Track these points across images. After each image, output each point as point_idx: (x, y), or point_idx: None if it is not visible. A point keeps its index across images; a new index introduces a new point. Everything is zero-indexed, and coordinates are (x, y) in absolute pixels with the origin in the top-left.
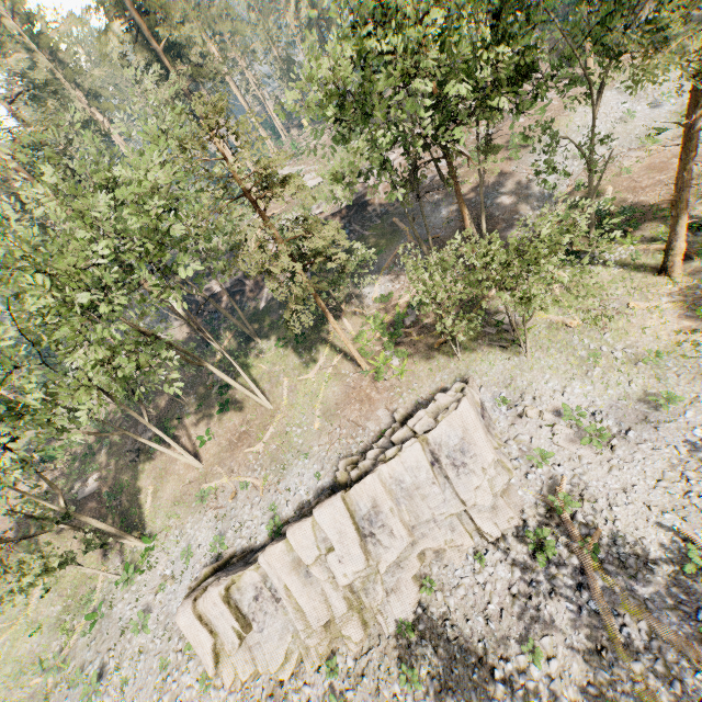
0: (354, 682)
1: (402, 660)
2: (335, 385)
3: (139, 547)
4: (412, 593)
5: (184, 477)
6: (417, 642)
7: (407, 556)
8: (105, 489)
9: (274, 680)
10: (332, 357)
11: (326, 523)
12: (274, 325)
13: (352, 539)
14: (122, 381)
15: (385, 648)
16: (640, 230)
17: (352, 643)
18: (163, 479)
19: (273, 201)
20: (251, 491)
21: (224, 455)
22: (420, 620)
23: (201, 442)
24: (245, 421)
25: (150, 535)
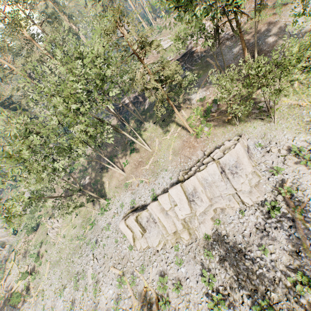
0: (185, 254)
1: (205, 248)
2: (178, 141)
3: (105, 203)
4: (210, 224)
5: (119, 178)
6: (211, 242)
7: (208, 210)
8: (92, 182)
9: (155, 250)
10: (177, 128)
11: (174, 195)
12: (151, 115)
13: (185, 201)
14: (93, 139)
15: (198, 243)
16: None
17: (184, 240)
18: (111, 179)
19: (149, 57)
20: (144, 184)
21: (133, 170)
22: (213, 234)
23: (124, 165)
24: (141, 157)
25: (108, 199)
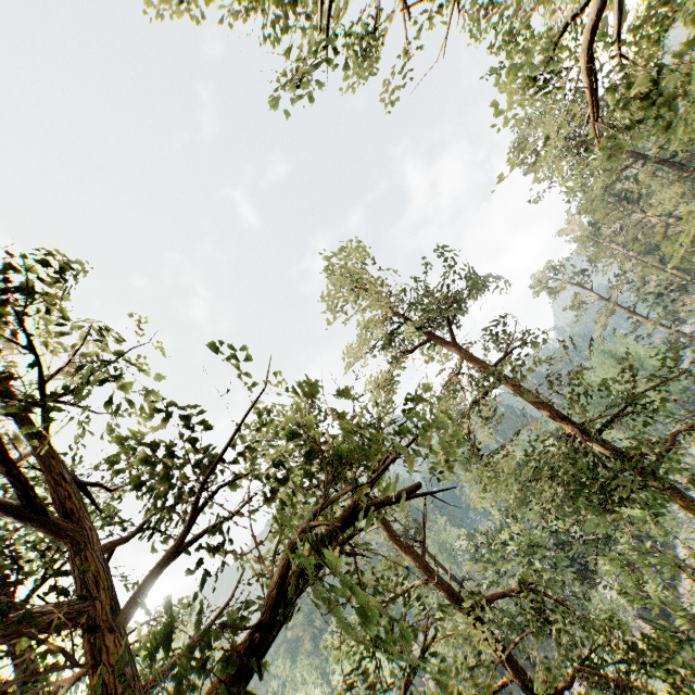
0: None
1: None
2: None
3: None
4: None
5: None
6: None
7: None
8: None
9: None
10: None
11: None
12: None
13: None
14: None
15: None
16: None
17: None
18: None
19: None
20: None
21: None
22: None
23: None
24: None
25: None
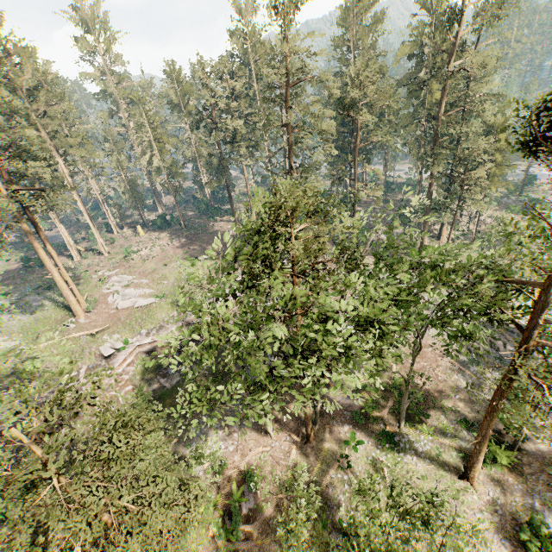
0: None
1: None
2: None
3: None
4: None
5: None
6: None
7: None
8: None
9: None
10: None
11: None
12: None
13: None
14: None
15: None
16: (429, 418)
17: None
18: None
19: (95, 311)
20: None
21: None
22: None
23: None
24: None
25: None
